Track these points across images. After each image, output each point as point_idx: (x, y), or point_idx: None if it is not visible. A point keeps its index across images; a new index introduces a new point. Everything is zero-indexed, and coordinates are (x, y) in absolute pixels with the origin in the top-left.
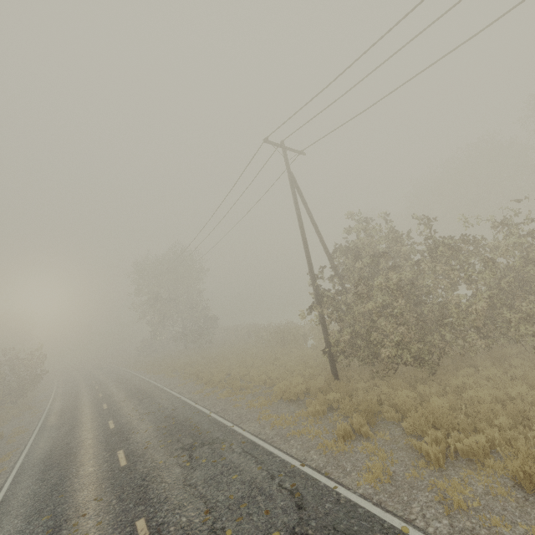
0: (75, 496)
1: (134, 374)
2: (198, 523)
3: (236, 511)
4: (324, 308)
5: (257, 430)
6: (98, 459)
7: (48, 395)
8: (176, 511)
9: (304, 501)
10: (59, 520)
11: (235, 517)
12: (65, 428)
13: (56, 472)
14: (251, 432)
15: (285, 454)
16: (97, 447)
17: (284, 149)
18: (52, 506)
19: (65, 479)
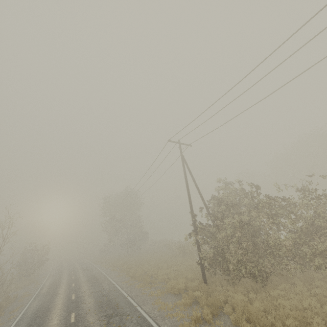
0: None
1: (94, 266)
2: None
3: None
4: (199, 234)
5: (149, 310)
6: (60, 316)
7: (46, 274)
8: None
9: None
10: None
11: None
12: (49, 295)
13: (38, 321)
14: (146, 311)
15: None
16: (62, 309)
17: (179, 144)
18: None
19: (41, 326)
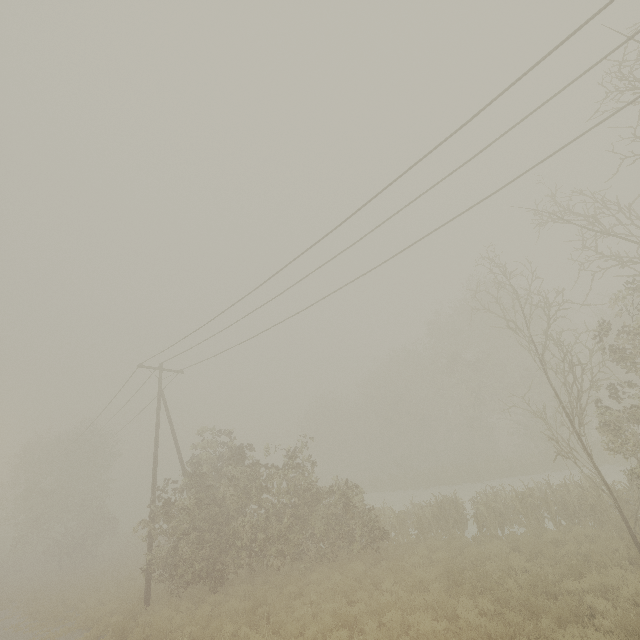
0: None
1: None
2: None
3: None
4: (157, 522)
5: None
6: None
7: None
8: None
9: None
10: None
11: None
12: None
13: None
14: None
15: None
16: None
17: (160, 370)
18: None
19: None
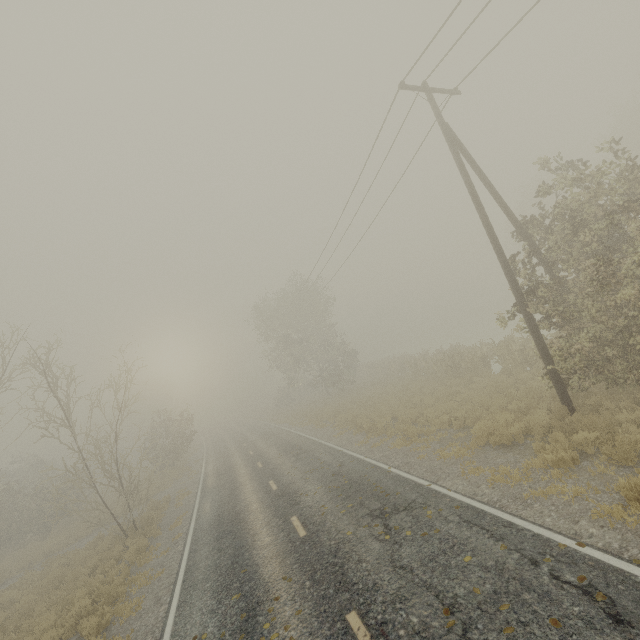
0: (260, 573)
1: (278, 427)
2: (440, 629)
3: (495, 614)
4: (533, 311)
5: (467, 489)
6: (271, 527)
7: (200, 456)
8: (397, 605)
9: (620, 609)
10: (250, 602)
11: (498, 626)
12: (226, 490)
13: (231, 541)
14: (460, 492)
15: (536, 525)
16: (266, 512)
17: (429, 92)
18: (237, 583)
19: (242, 550)
